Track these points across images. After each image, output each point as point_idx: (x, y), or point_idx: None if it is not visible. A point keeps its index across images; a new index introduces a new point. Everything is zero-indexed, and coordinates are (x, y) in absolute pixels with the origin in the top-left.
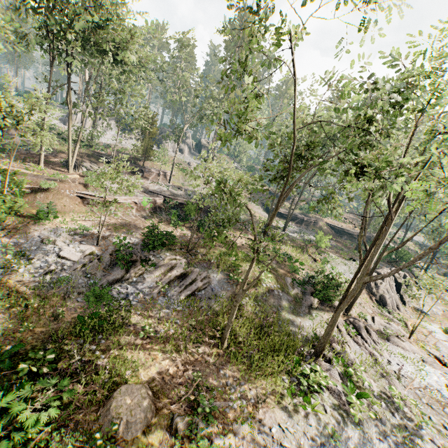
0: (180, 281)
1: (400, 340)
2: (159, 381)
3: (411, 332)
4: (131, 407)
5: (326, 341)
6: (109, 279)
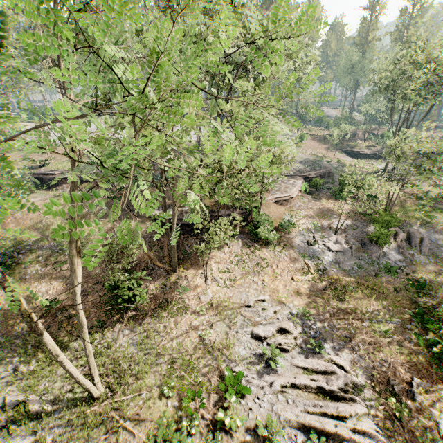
0: (408, 242)
1: None
2: None
3: None
4: None
5: None
6: (375, 256)
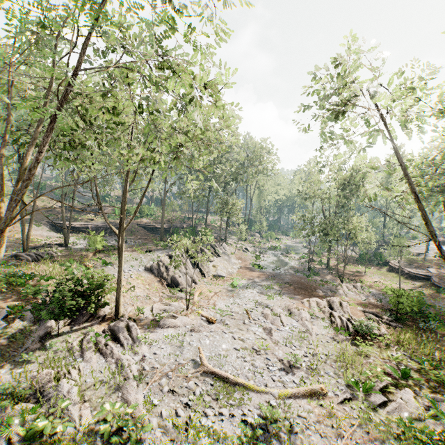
0: None
1: (171, 319)
2: None
3: (186, 303)
4: None
5: None
6: None
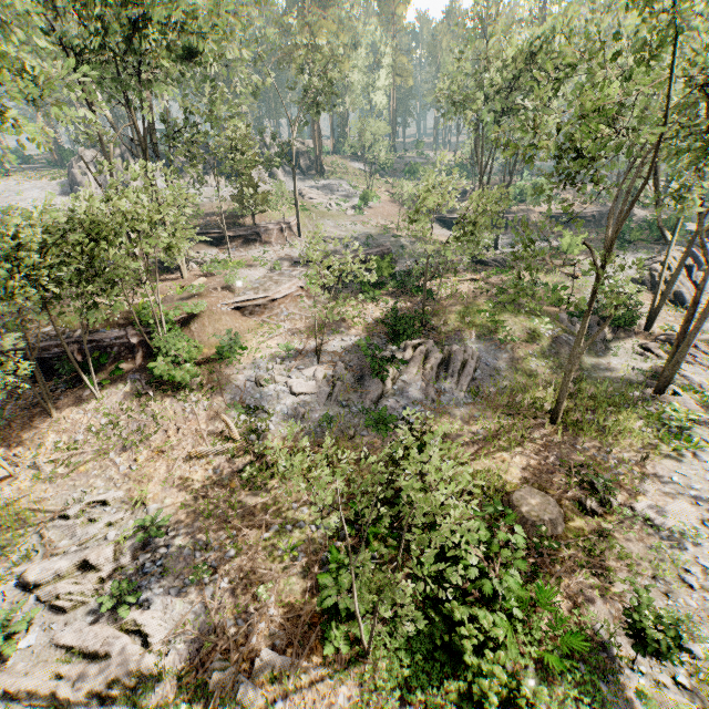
0: (445, 369)
1: None
2: (532, 478)
3: None
4: (542, 508)
5: (673, 373)
6: (371, 399)
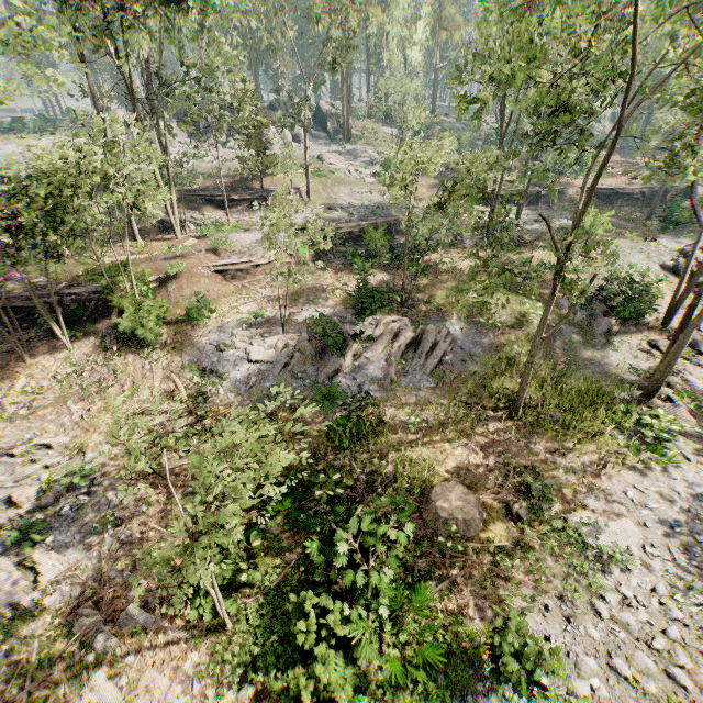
0: (414, 350)
1: None
2: (465, 473)
3: None
4: (460, 506)
5: (665, 376)
6: (327, 373)
